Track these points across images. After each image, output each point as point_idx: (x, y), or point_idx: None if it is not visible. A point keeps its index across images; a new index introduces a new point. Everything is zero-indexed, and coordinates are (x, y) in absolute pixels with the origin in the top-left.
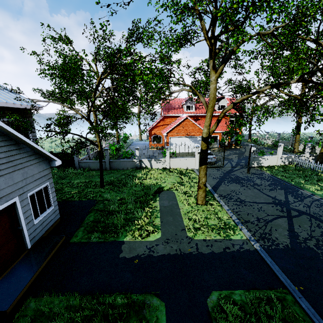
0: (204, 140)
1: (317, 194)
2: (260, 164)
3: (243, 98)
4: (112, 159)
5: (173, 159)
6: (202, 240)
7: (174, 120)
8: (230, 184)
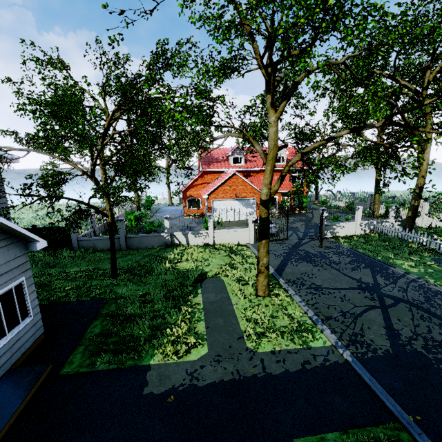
0: (263, 204)
1: (412, 272)
2: (335, 234)
3: (314, 145)
4: (130, 233)
5: (219, 231)
6: (270, 353)
7: (218, 177)
8: (299, 263)
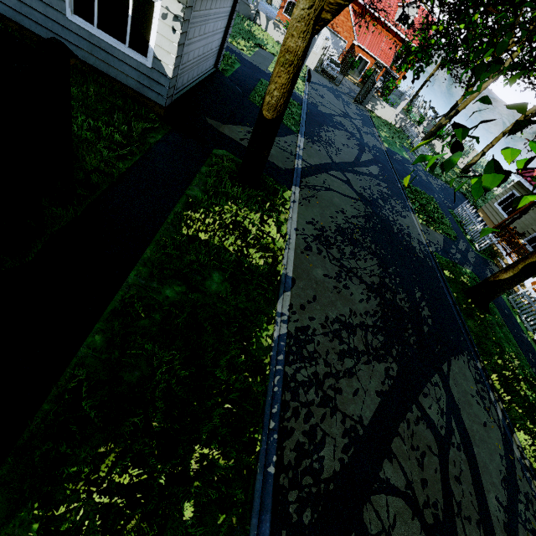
0: None
1: (381, 135)
2: (374, 110)
3: None
4: None
5: None
6: None
7: None
8: (327, 91)
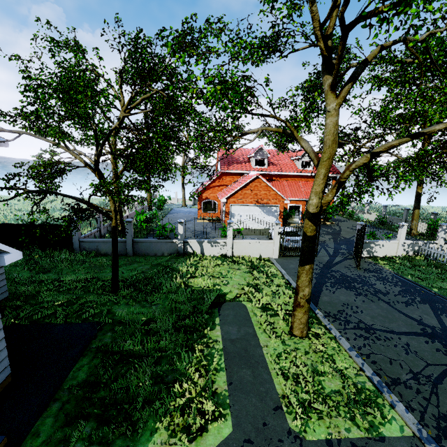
0: (311, 218)
1: None
2: (372, 254)
3: (392, 144)
4: (138, 237)
5: (239, 241)
6: (325, 443)
7: (237, 180)
8: (337, 290)
